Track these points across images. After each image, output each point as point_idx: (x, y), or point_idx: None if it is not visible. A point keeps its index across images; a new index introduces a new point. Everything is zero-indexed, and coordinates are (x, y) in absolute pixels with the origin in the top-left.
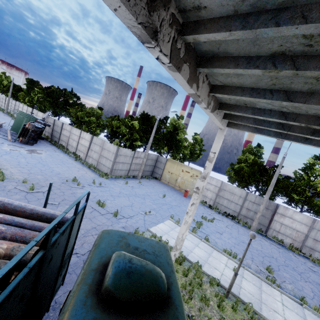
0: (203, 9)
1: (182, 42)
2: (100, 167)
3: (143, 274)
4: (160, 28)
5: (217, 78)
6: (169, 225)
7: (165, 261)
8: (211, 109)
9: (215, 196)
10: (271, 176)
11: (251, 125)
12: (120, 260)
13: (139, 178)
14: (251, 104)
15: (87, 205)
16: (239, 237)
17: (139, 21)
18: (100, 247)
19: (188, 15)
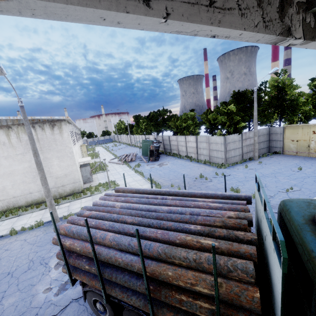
0: None
1: (310, 14)
2: (213, 160)
3: None
4: (291, 24)
5: None
6: None
7: None
8: None
9: None
10: None
11: None
12: None
13: (257, 158)
14: None
15: None
16: None
17: (277, 34)
18: (294, 210)
19: None
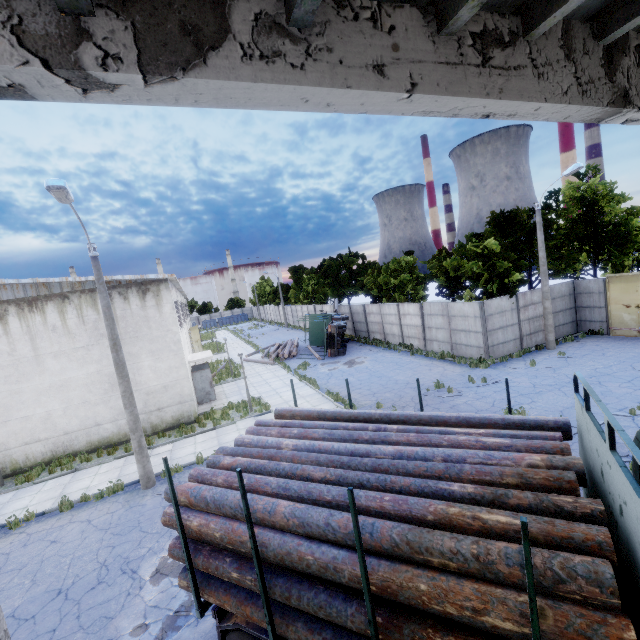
0: None
1: None
2: (460, 352)
3: None
4: (628, 84)
5: None
6: None
7: None
8: None
9: None
10: None
11: None
12: None
13: (553, 345)
14: None
15: None
16: None
17: (605, 104)
18: None
19: None
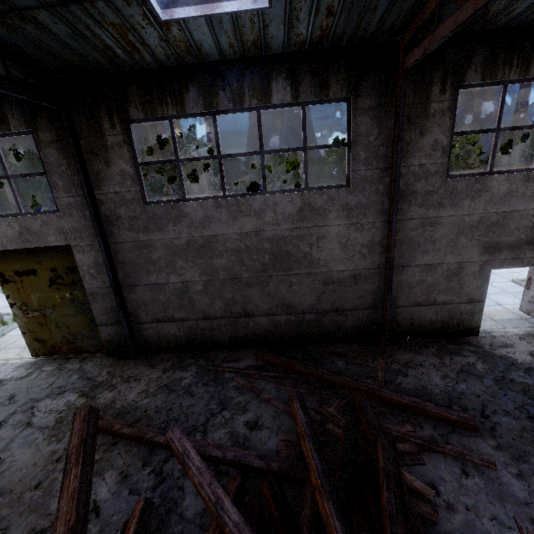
0: None
1: None
2: None
3: None
4: None
5: None
6: None
7: None
8: None
9: None
10: None
11: None
12: None
13: None
14: None
15: None
16: None
17: None
18: None
19: None
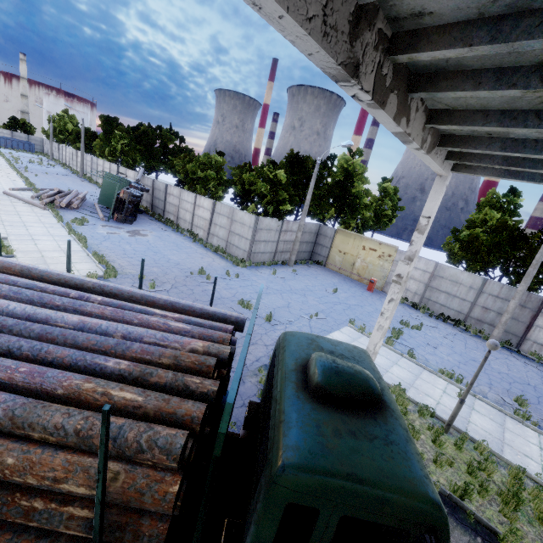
0: (428, 15)
1: (390, 63)
2: (231, 251)
3: (353, 374)
4: (362, 59)
5: (440, 100)
6: (349, 334)
7: (370, 367)
8: (426, 149)
9: (423, 289)
10: (534, 249)
11: (498, 167)
12: (324, 360)
13: (292, 264)
14: (500, 133)
15: (227, 307)
16: (467, 353)
17: (339, 62)
18: (290, 349)
19: (401, 24)
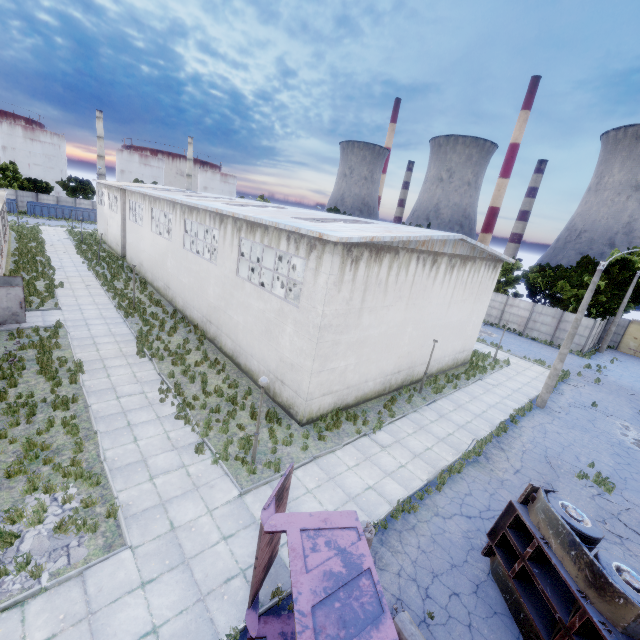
0: None
1: None
2: (559, 343)
3: None
4: None
5: None
6: None
7: None
8: None
9: None
10: None
11: None
12: None
13: (603, 351)
14: None
15: None
16: None
17: None
18: None
19: None
